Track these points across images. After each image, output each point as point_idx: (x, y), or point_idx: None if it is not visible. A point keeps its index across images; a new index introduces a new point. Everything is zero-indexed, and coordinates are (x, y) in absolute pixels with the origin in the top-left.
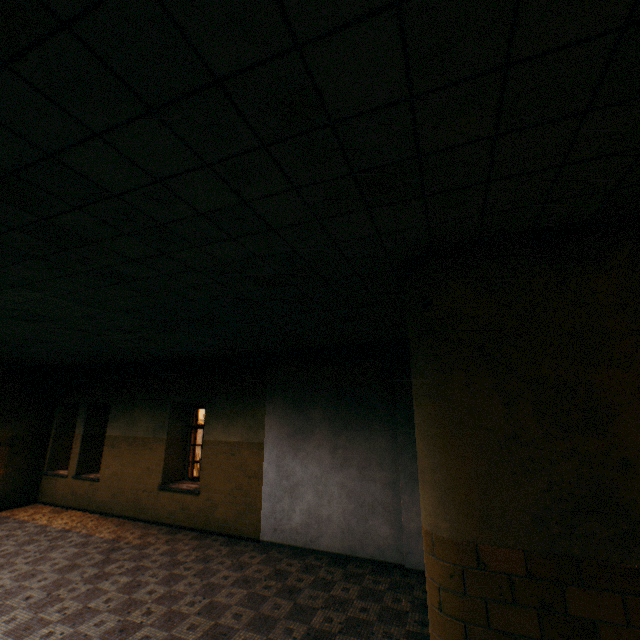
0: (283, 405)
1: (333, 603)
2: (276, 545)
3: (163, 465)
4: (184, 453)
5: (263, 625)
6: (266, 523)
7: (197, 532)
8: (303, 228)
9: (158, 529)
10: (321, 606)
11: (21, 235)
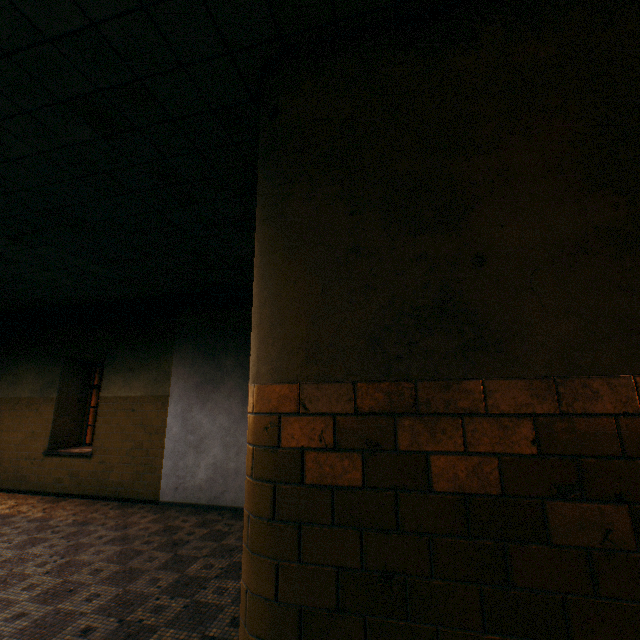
0: (193, 354)
1: (220, 551)
2: (177, 505)
3: (51, 428)
4: (82, 416)
5: (125, 578)
6: (167, 482)
7: (87, 499)
8: None
9: (39, 499)
10: (205, 555)
11: None
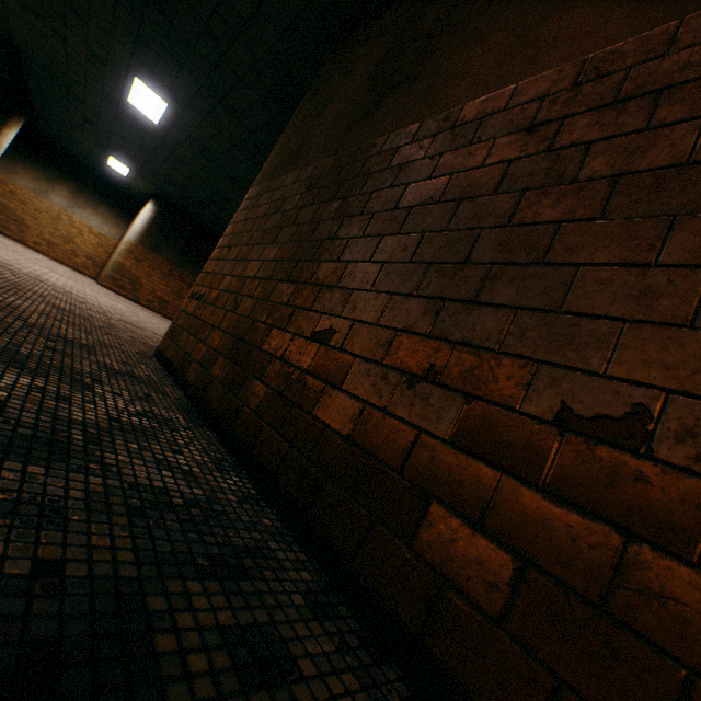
0: None
1: None
2: None
3: None
4: None
5: None
6: None
7: None
8: (258, 20)
9: None
10: None
11: (171, 43)
